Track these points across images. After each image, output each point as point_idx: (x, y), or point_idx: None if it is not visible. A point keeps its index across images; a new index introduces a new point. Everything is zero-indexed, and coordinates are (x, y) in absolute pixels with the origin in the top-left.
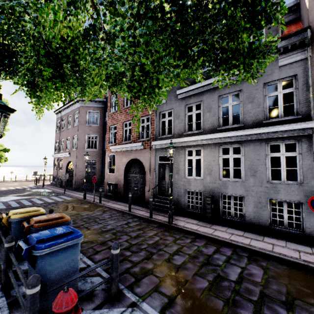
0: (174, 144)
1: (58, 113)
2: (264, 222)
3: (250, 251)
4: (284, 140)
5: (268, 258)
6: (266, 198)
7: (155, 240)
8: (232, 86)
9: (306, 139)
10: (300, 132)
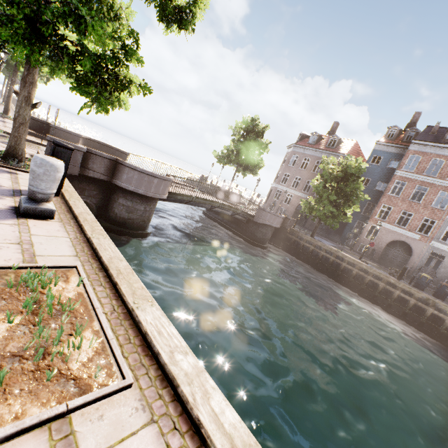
0: None
1: (298, 147)
2: None
3: None
4: None
5: None
6: None
7: None
8: None
9: None
10: None
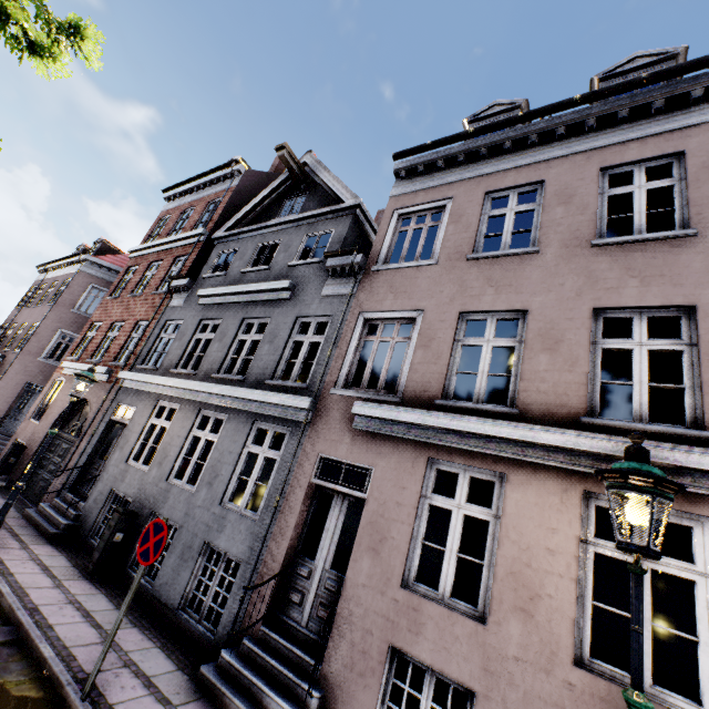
0: (149, 386)
1: (44, 272)
2: (174, 598)
3: (25, 637)
4: (275, 423)
5: (25, 658)
6: (203, 539)
7: None
8: (265, 308)
9: (297, 430)
10: (294, 414)
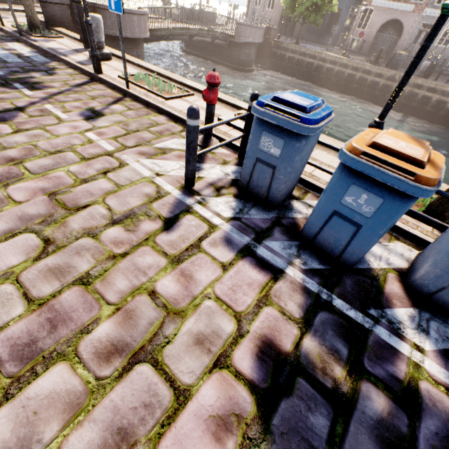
0: None
1: None
2: None
3: None
4: None
5: None
6: None
7: None
8: None
9: None
10: None
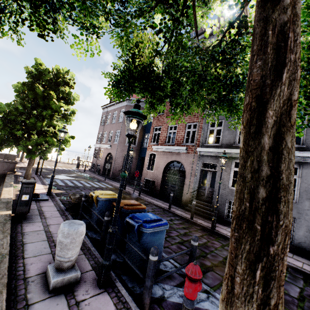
0: (221, 153)
1: (105, 108)
2: None
3: (305, 274)
4: None
5: None
6: None
7: (203, 241)
8: None
9: None
10: None
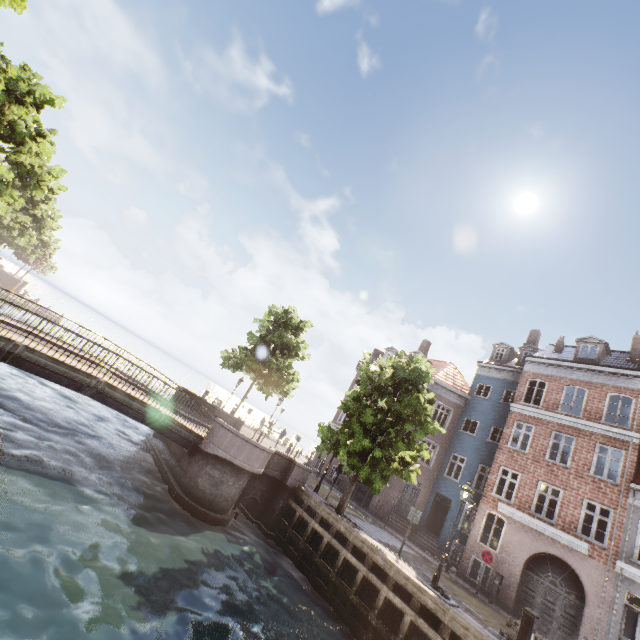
0: None
1: None
2: None
3: None
4: None
5: None
6: None
7: None
8: None
9: None
10: None
